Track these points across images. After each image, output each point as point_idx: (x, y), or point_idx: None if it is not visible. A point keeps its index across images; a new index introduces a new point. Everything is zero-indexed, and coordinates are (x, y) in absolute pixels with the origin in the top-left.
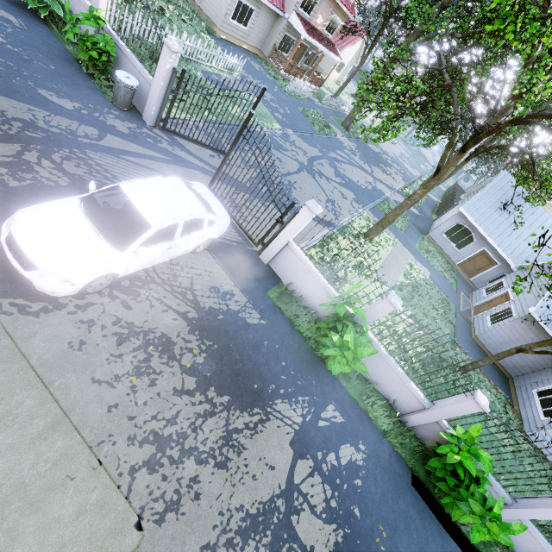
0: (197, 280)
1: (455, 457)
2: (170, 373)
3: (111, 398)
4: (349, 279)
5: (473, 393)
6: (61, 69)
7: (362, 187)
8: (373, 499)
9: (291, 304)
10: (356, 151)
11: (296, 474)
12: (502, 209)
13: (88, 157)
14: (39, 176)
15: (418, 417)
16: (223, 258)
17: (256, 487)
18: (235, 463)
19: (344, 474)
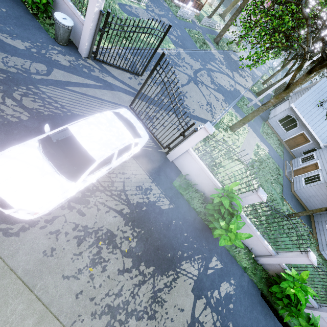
0: (127, 183)
1: (291, 290)
2: (114, 258)
3: (77, 287)
4: (222, 163)
5: (307, 252)
6: (11, 11)
7: (228, 90)
8: (240, 315)
9: (188, 190)
10: (223, 61)
11: (196, 311)
12: (319, 105)
13: (41, 91)
14: (5, 114)
15: (266, 259)
16: (143, 161)
17: (173, 326)
18: (160, 313)
19: (223, 303)
